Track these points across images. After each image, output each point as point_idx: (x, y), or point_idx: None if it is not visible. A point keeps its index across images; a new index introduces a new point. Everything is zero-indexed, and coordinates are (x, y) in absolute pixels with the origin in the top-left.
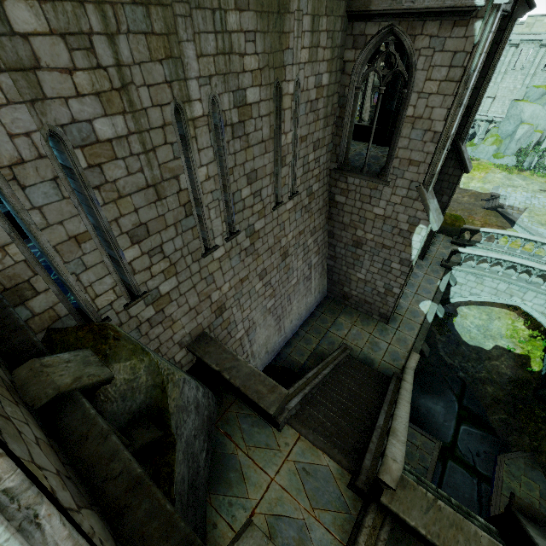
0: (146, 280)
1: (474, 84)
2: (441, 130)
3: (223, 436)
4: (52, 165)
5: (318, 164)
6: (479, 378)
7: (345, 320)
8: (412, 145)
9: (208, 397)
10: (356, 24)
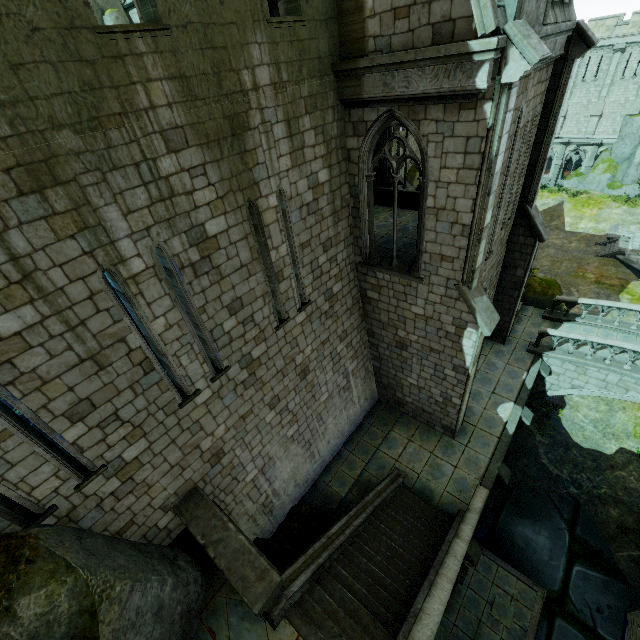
0: (101, 453)
1: (533, 138)
2: (470, 223)
3: (206, 633)
4: None
5: (336, 262)
6: (597, 495)
7: (399, 434)
8: (440, 239)
9: (186, 584)
10: (352, 110)
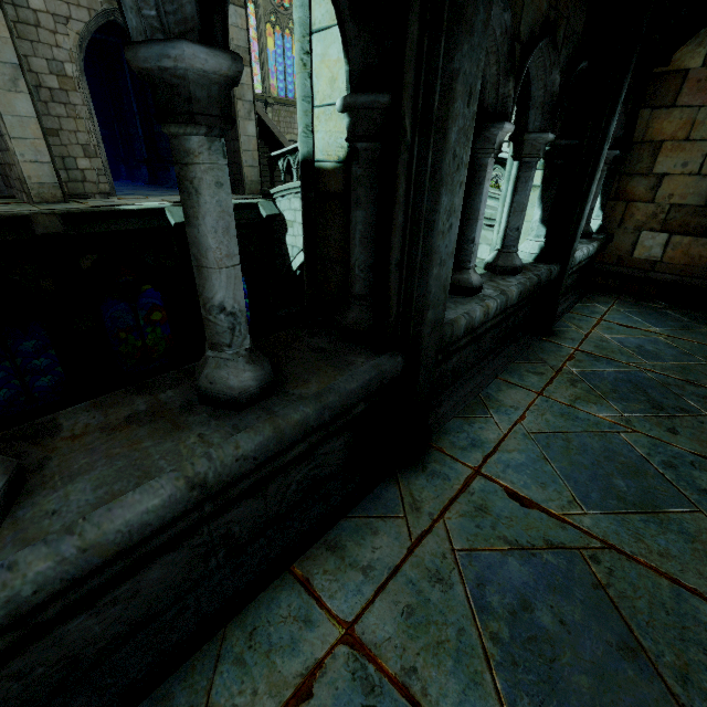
0: None
1: None
2: None
3: None
4: None
5: None
6: None
7: None
8: None
9: None
10: None
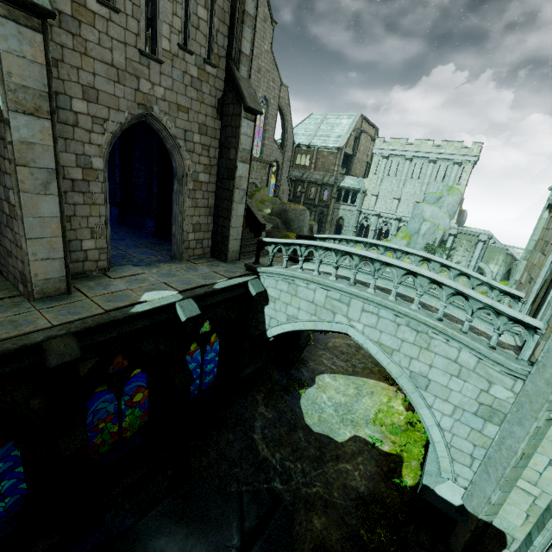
0: None
1: None
2: None
3: None
4: None
5: None
6: (305, 495)
7: None
8: None
9: None
10: None
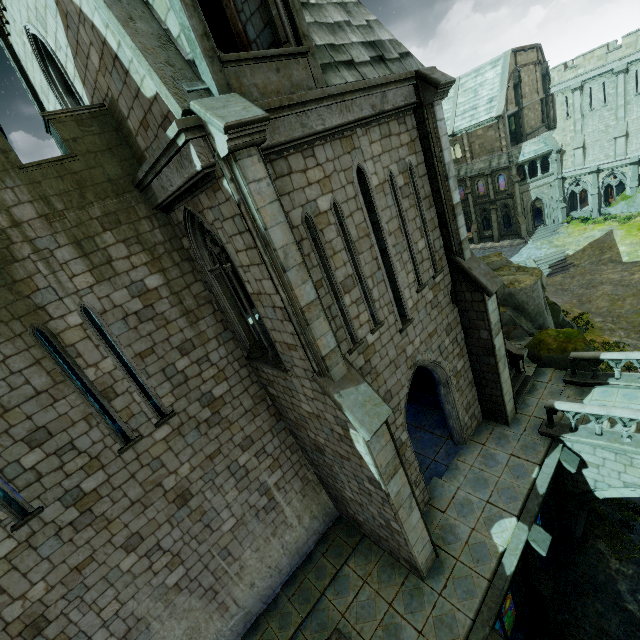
0: None
1: (427, 188)
2: (283, 305)
3: None
4: None
5: (210, 362)
6: None
7: (354, 570)
8: (276, 325)
9: None
10: (171, 215)
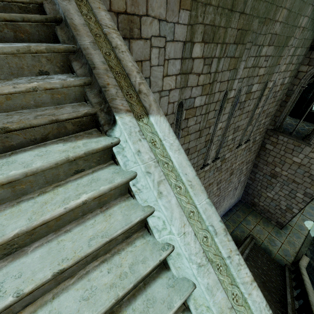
0: None
1: None
2: None
3: None
4: (174, 117)
5: (263, 125)
6: None
7: (251, 219)
8: None
9: None
10: None
